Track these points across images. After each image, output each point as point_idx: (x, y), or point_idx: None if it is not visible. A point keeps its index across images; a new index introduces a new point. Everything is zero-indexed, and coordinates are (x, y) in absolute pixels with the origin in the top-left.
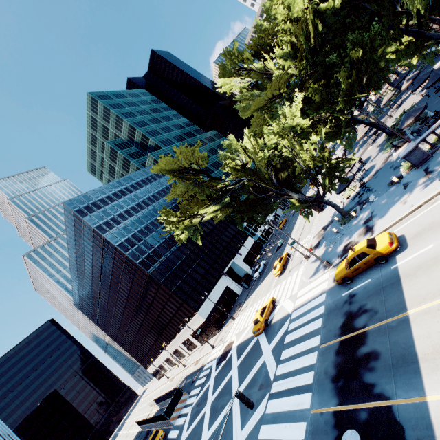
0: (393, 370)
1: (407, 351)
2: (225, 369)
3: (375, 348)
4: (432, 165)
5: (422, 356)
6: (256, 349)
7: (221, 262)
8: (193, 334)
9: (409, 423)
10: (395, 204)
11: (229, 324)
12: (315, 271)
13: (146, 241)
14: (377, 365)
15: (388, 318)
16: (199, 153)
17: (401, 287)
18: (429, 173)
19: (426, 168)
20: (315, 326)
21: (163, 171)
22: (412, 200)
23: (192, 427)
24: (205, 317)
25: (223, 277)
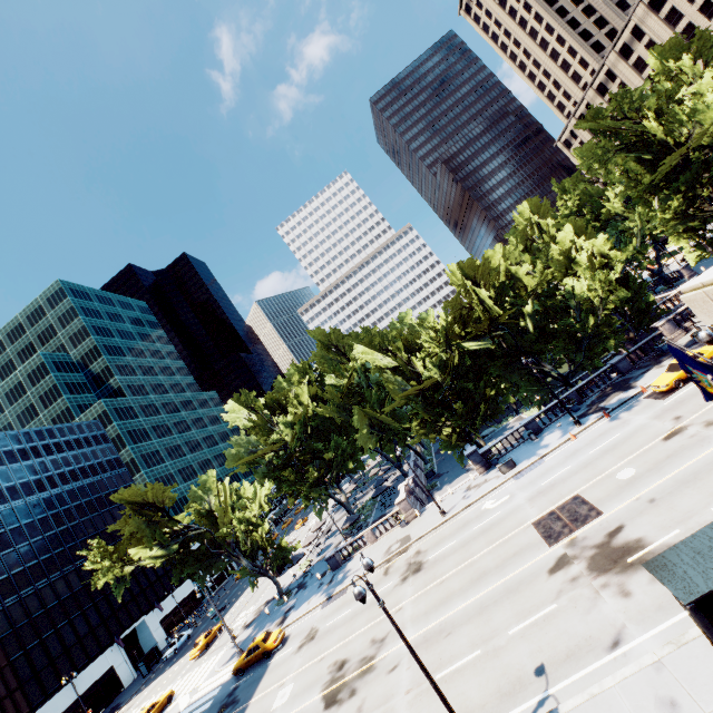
0: None
1: None
2: None
3: None
4: (336, 575)
5: None
6: None
7: (124, 618)
8: None
9: None
10: (306, 601)
11: None
12: (230, 658)
13: (16, 551)
14: None
15: (241, 706)
16: (169, 494)
17: (261, 681)
18: (331, 582)
19: (333, 576)
20: None
21: (123, 501)
22: (312, 603)
23: None
24: None
25: (115, 647)
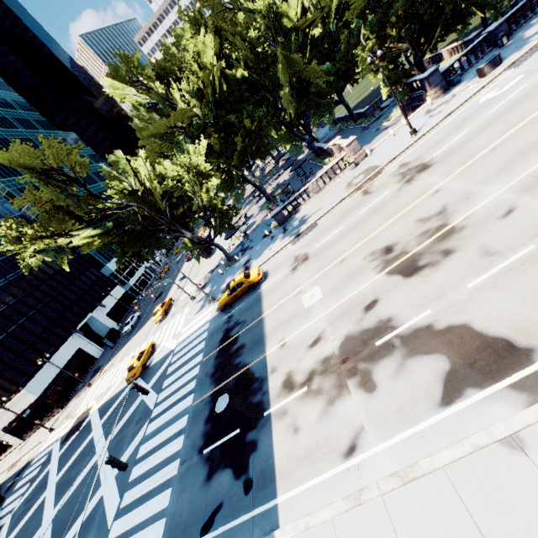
0: (252, 349)
1: (260, 336)
2: (80, 438)
3: (243, 342)
4: (288, 225)
5: (267, 335)
6: (130, 396)
7: (72, 317)
8: (8, 427)
9: (256, 370)
10: (265, 250)
11: (81, 394)
12: (200, 308)
13: None
14: (243, 351)
15: (252, 322)
16: (78, 159)
17: (262, 302)
18: (285, 231)
19: (285, 227)
20: (199, 348)
21: (15, 166)
22: (275, 247)
23: (18, 529)
24: (38, 394)
25: (75, 336)
